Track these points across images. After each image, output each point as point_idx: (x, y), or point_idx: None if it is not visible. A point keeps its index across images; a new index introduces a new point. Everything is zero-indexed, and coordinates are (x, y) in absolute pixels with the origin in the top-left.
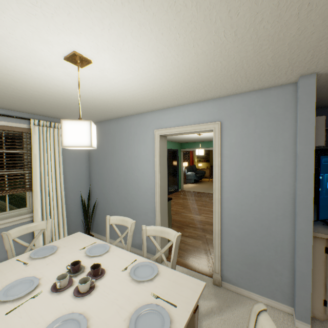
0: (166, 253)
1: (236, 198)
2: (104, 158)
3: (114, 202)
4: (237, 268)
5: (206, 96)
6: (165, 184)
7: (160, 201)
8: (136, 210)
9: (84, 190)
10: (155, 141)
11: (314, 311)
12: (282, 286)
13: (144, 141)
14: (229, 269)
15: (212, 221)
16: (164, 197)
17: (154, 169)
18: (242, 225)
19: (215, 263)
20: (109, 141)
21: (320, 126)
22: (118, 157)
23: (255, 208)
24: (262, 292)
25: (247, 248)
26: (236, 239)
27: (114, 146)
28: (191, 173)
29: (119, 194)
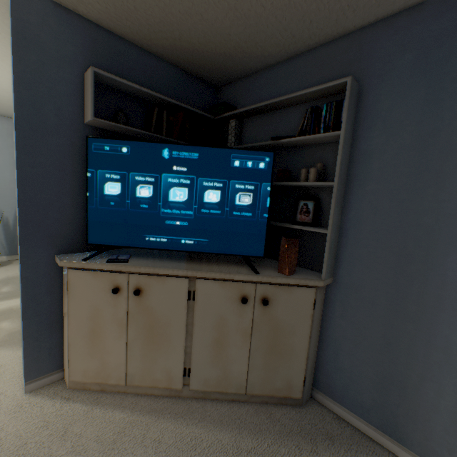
0: None
1: None
2: None
3: None
4: None
5: (3, 51)
6: None
7: None
8: None
9: (8, 203)
10: None
11: (67, 375)
12: None
13: None
14: None
15: None
16: None
17: None
18: None
19: None
20: None
21: (89, 87)
22: None
23: None
24: None
25: None
26: None
27: None
28: None
29: None
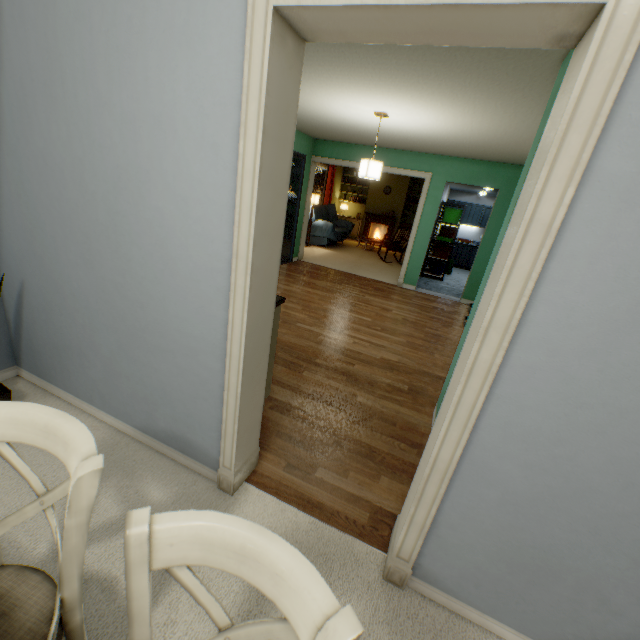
0: (252, 462)
1: (567, 375)
2: (19, 105)
3: (79, 293)
4: (473, 563)
5: None
6: (273, 263)
7: (248, 325)
8: (156, 335)
9: None
10: (249, 42)
11: None
12: (603, 635)
13: (192, 37)
14: (445, 558)
15: (370, 354)
16: (264, 307)
17: (231, 192)
18: (548, 467)
19: (406, 537)
20: (29, 16)
21: None
22: (75, 111)
23: (637, 428)
24: (528, 629)
25: (532, 530)
26: (502, 496)
27: (54, 48)
28: (326, 224)
29: (95, 269)
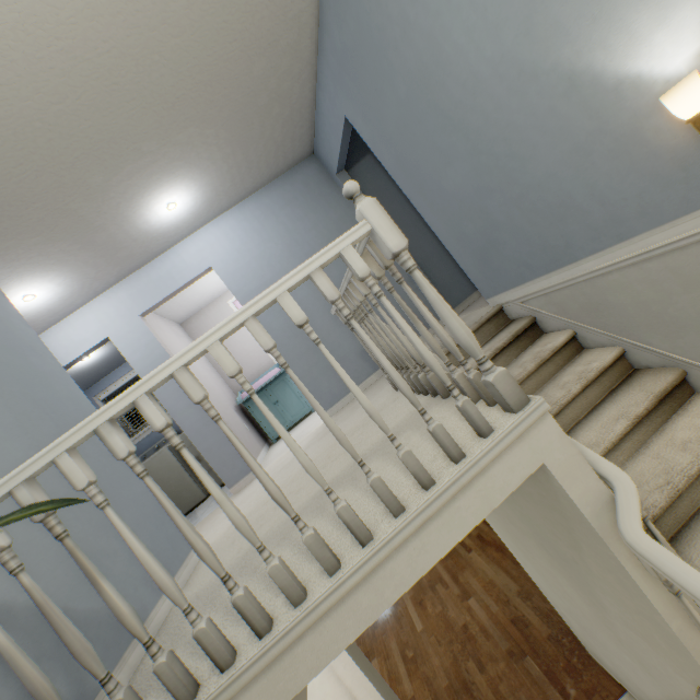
0: None
1: None
2: None
3: None
4: None
5: None
6: None
7: None
8: None
9: None
10: None
11: None
12: None
13: None
14: None
15: None
16: None
17: None
18: None
19: None
20: None
21: None
22: None
23: None
24: None
25: None
26: None
27: None
28: None
29: None
